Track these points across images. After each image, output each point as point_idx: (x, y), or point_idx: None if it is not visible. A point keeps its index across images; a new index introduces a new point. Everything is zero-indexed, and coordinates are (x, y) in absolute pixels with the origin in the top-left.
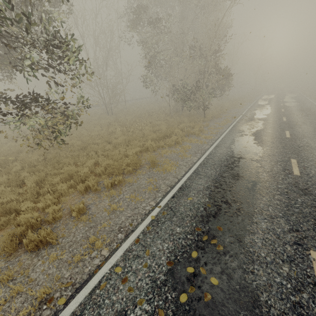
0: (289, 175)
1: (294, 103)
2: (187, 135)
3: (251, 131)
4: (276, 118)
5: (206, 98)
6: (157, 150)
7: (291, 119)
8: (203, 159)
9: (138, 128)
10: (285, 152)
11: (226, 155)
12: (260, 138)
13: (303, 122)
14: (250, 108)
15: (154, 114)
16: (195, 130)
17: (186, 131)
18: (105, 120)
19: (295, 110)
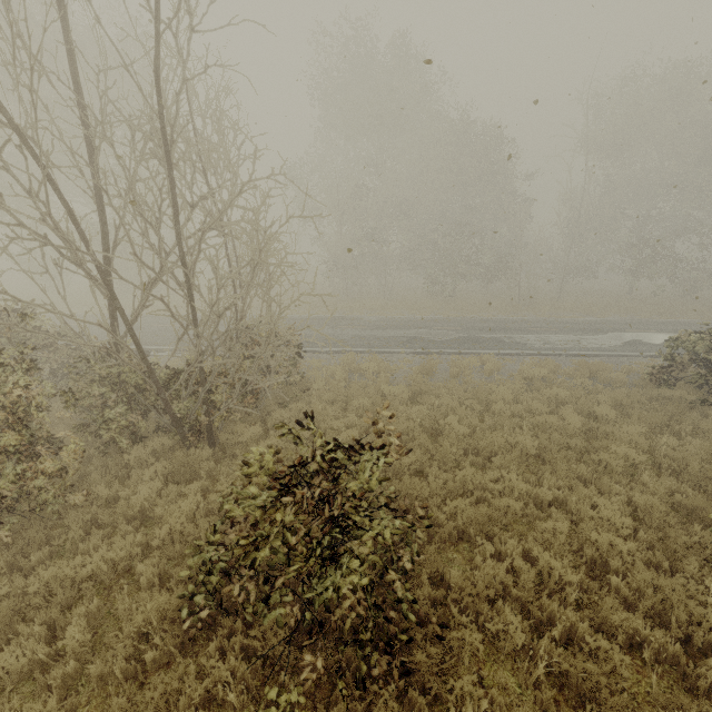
0: None
1: None
2: None
3: None
4: None
5: None
6: None
7: None
8: None
9: None
10: None
11: None
12: None
13: None
14: None
15: None
16: None
17: None
18: None
19: None
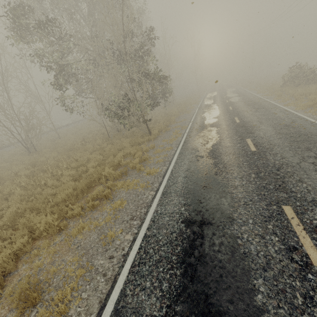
0: (308, 274)
1: (238, 98)
2: (125, 174)
3: (206, 147)
4: (228, 121)
5: (144, 112)
6: (68, 227)
7: (244, 119)
8: (140, 242)
9: (55, 175)
10: (265, 187)
11: (179, 220)
12: (221, 160)
13: (258, 121)
14: (198, 112)
15: (91, 140)
16: (135, 162)
17: (125, 164)
18: (15, 167)
19: (242, 105)
